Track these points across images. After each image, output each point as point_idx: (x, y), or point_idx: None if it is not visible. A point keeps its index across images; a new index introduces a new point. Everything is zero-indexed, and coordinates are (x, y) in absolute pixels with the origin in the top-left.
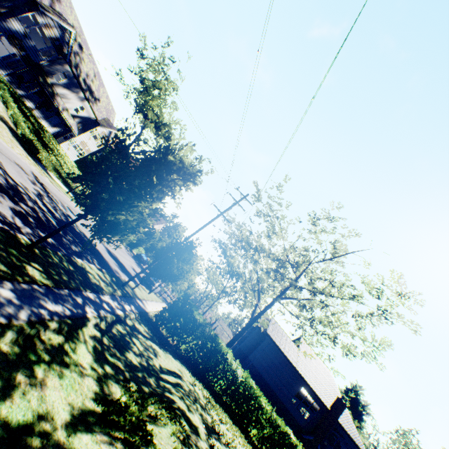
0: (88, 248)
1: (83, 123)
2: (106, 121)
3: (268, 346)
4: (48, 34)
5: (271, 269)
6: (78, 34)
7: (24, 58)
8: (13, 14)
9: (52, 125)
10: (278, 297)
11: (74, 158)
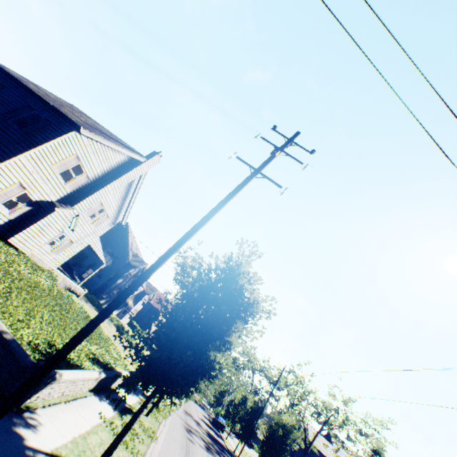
0: (219, 443)
1: (136, 296)
2: (148, 286)
3: (313, 452)
4: (133, 273)
5: (311, 414)
6: (136, 248)
7: (118, 291)
8: (118, 276)
9: (118, 309)
10: (319, 430)
11: (127, 321)
